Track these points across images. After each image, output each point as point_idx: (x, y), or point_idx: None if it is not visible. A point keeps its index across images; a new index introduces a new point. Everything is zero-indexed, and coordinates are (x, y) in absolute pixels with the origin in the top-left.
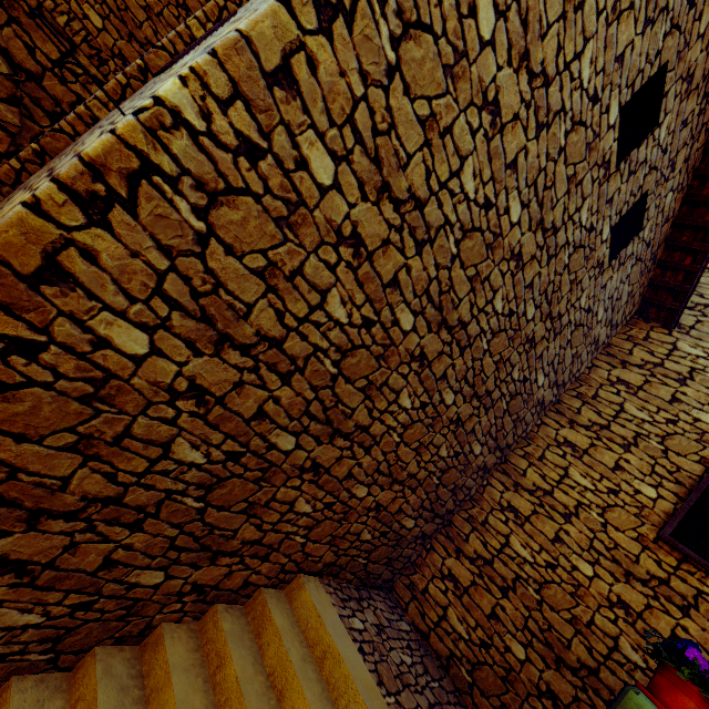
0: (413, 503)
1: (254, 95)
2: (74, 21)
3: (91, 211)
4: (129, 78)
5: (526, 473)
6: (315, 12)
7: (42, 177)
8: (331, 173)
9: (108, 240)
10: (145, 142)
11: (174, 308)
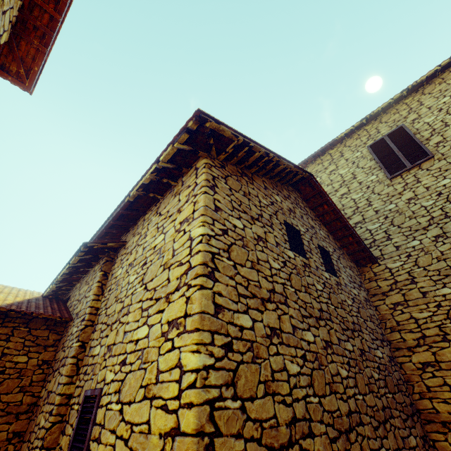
0: None
1: None
2: None
3: None
4: None
5: (436, 409)
6: None
7: None
8: None
9: None
10: None
11: None
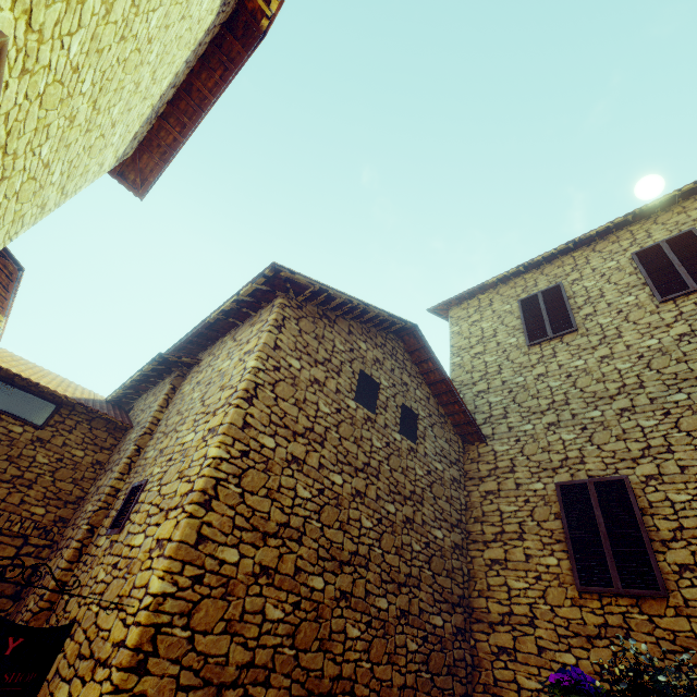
0: None
1: (191, 557)
2: (25, 522)
3: (139, 670)
4: (82, 541)
5: (489, 608)
6: (203, 508)
7: (88, 667)
8: (237, 553)
9: (149, 680)
10: (155, 617)
11: (189, 691)
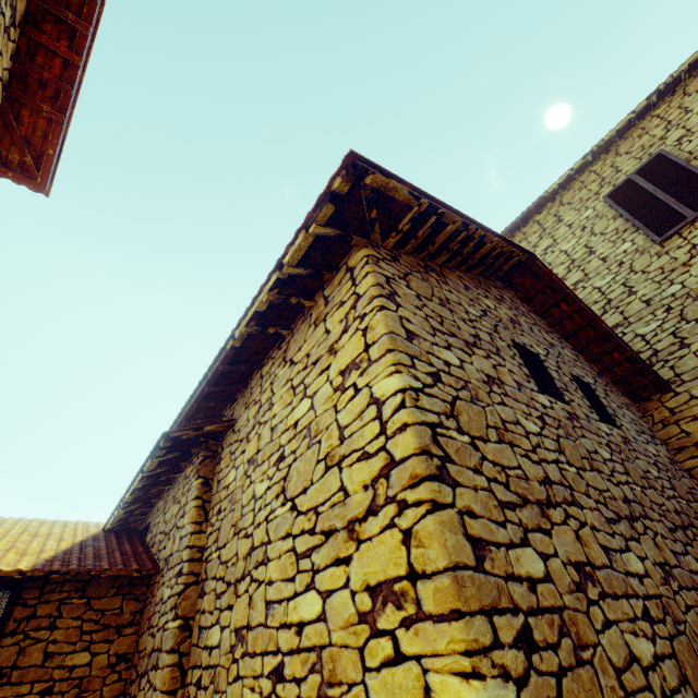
0: None
1: None
2: None
3: None
4: None
5: None
6: None
7: None
8: None
9: None
10: None
11: None
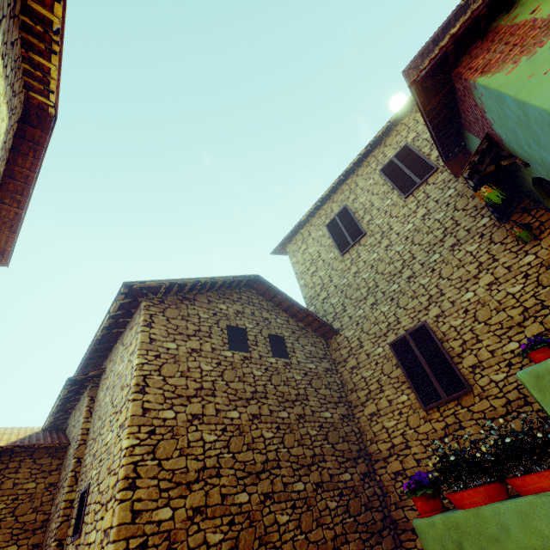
0: (357, 547)
1: (132, 532)
2: None
3: None
4: None
5: (380, 449)
6: (130, 490)
7: None
8: (170, 509)
9: None
10: None
11: None
